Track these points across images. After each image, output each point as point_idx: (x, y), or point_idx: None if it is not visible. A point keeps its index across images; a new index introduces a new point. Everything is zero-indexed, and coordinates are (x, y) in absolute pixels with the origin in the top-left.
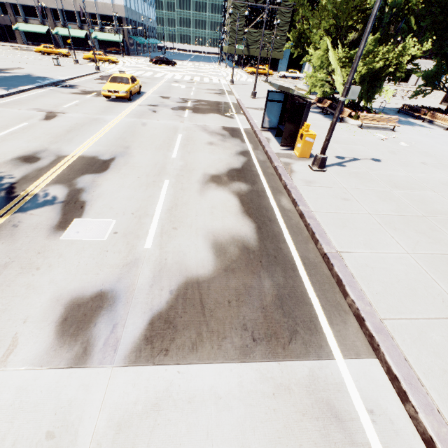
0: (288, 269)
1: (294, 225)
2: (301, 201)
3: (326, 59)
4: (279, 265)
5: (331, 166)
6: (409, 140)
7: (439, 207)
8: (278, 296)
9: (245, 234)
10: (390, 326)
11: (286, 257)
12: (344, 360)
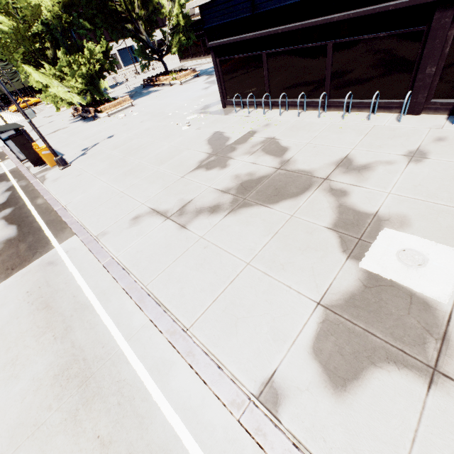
0: (37, 232)
1: (44, 210)
2: (46, 194)
3: (42, 82)
4: (31, 234)
5: (76, 160)
6: (141, 108)
7: (136, 146)
8: (28, 246)
9: (9, 235)
10: (81, 219)
11: (36, 228)
12: (60, 245)
